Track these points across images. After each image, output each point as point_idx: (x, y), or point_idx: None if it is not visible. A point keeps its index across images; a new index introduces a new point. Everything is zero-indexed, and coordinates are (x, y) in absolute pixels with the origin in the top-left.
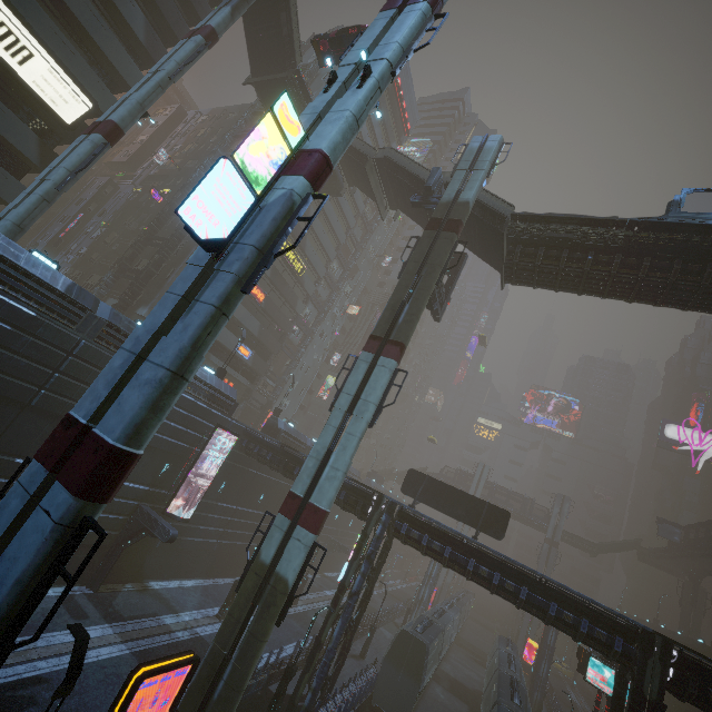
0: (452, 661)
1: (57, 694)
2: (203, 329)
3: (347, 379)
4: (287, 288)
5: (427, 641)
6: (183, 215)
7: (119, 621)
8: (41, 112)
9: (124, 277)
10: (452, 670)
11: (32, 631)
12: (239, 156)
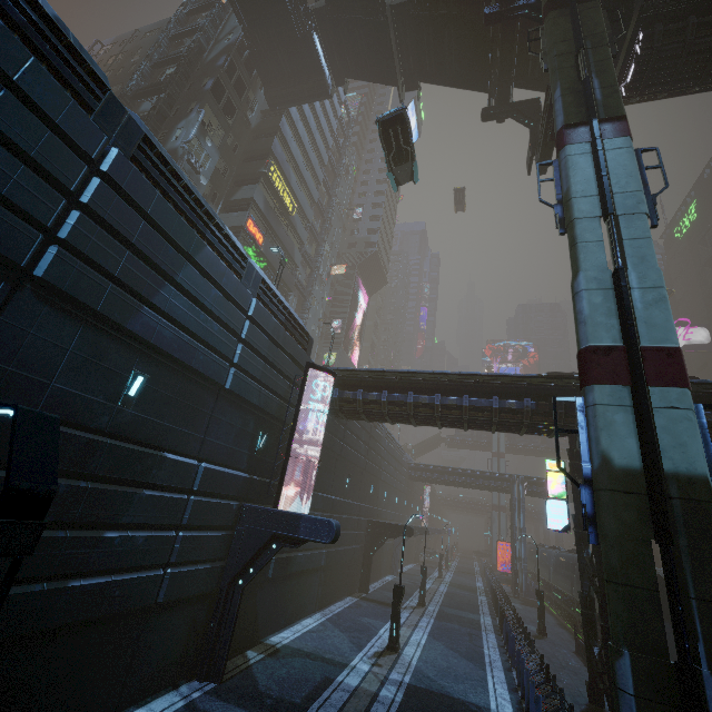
0: None
1: None
2: None
3: (569, 182)
4: (282, 231)
5: None
6: None
7: None
8: None
9: None
10: None
11: None
12: None
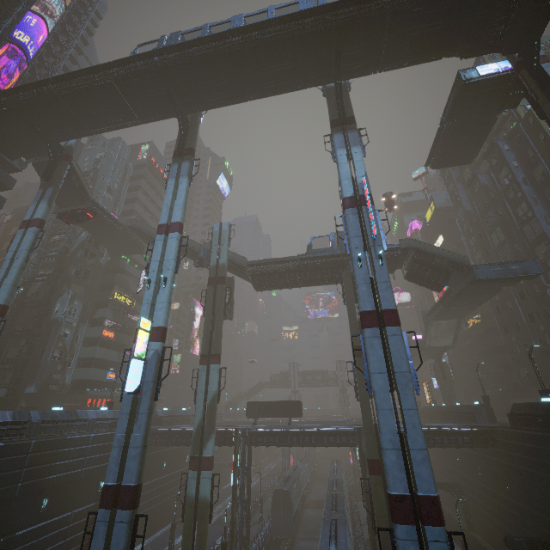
0: (314, 491)
1: None
2: (147, 424)
3: (198, 384)
4: (127, 319)
5: (290, 488)
6: (126, 390)
7: None
8: None
9: (1, 370)
10: (315, 496)
11: None
12: (135, 353)
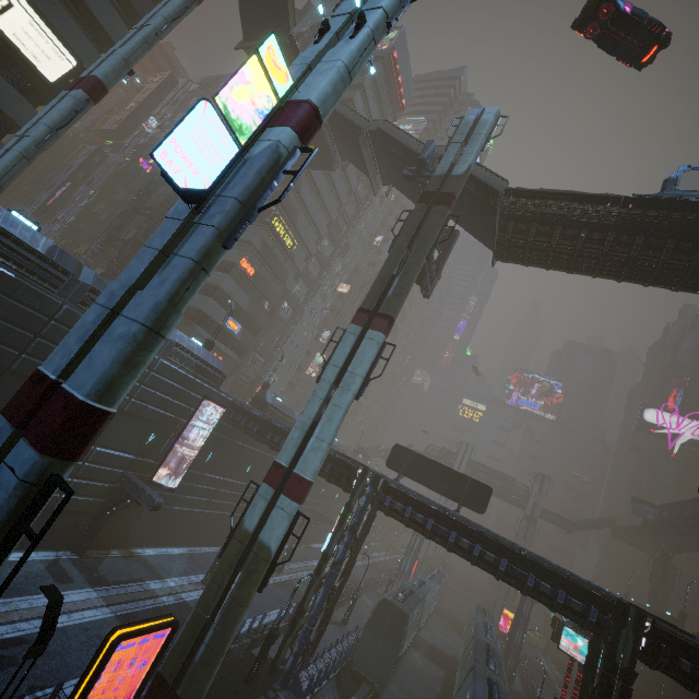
0: (430, 629)
1: (28, 655)
2: (180, 284)
3: (335, 352)
4: (277, 263)
5: (407, 609)
6: (159, 159)
7: (104, 585)
8: (23, 68)
9: (111, 246)
10: (430, 637)
11: (15, 593)
12: (222, 99)
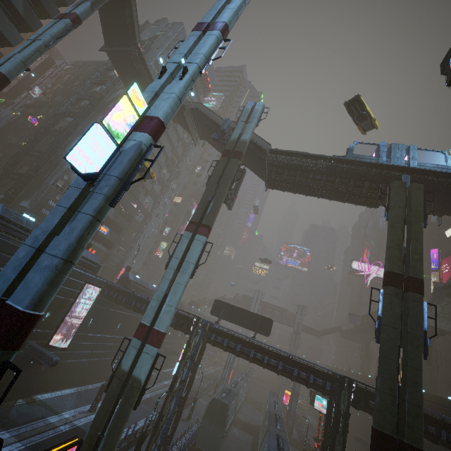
0: (243, 411)
1: None
2: (84, 231)
3: (176, 249)
4: (133, 186)
5: (228, 402)
6: (69, 159)
7: (14, 427)
8: None
9: (8, 178)
10: (243, 417)
11: None
12: (106, 121)
